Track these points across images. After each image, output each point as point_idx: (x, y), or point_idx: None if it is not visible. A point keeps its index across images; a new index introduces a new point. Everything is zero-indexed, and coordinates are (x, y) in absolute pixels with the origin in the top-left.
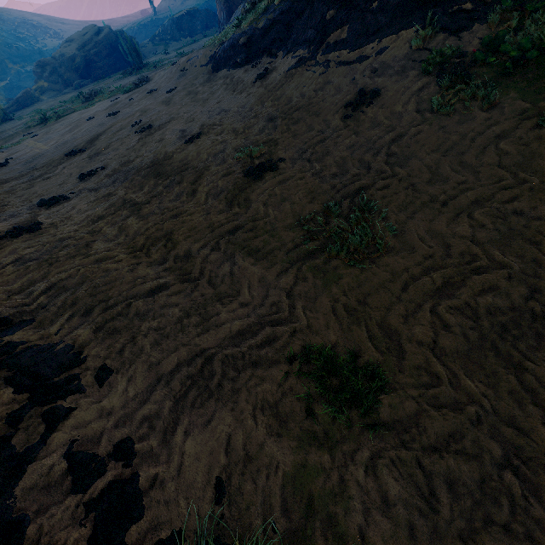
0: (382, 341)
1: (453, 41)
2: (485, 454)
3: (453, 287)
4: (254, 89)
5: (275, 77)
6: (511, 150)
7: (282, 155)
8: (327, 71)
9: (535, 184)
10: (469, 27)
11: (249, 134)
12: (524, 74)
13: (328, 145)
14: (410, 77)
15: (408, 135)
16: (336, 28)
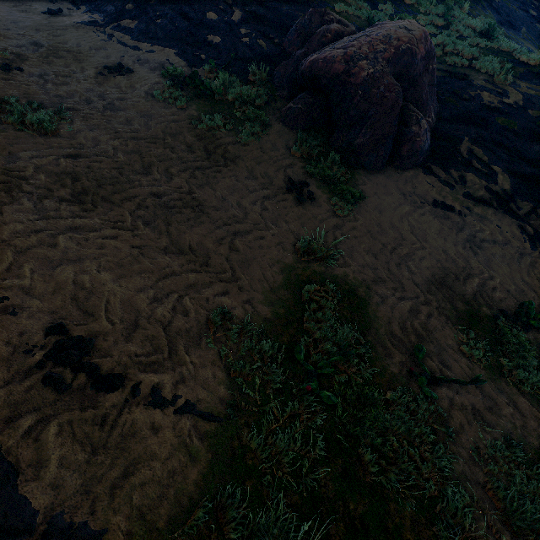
0: (4, 157)
1: (188, 69)
2: (19, 189)
3: (82, 157)
4: (37, 17)
5: (65, 21)
6: (174, 127)
7: (24, 67)
8: (108, 41)
9: (169, 142)
10: (199, 68)
11: (3, 42)
12: (205, 102)
13: (72, 81)
14: (155, 74)
15: (130, 100)
16: (130, 18)
